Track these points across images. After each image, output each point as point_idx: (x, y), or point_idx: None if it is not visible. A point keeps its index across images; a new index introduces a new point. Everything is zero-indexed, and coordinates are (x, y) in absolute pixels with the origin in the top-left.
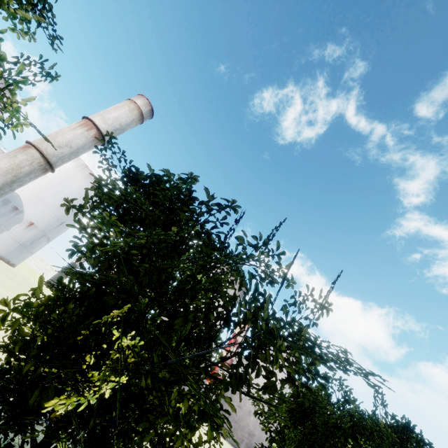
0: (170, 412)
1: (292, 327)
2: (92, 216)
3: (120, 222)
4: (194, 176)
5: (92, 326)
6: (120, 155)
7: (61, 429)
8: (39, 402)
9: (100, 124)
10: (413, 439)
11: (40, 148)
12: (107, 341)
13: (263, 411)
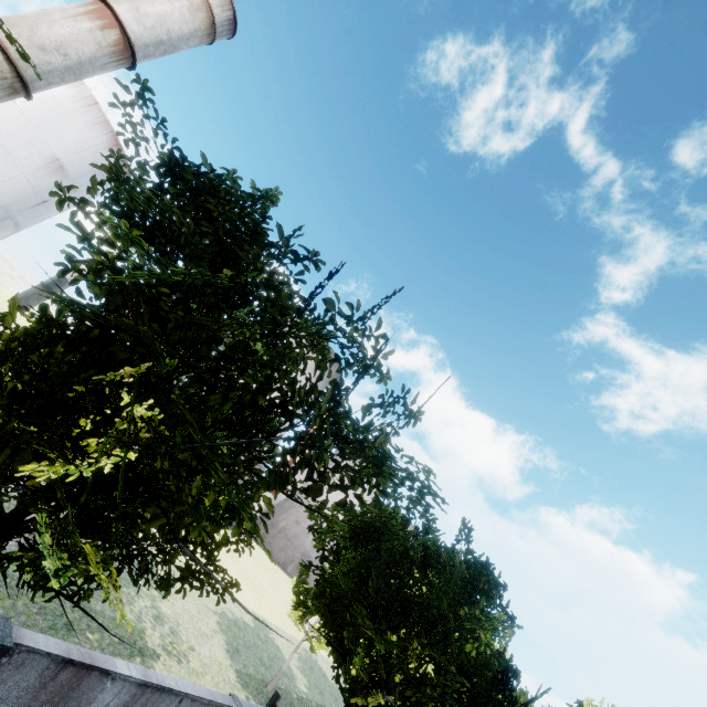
0: (189, 502)
1: (367, 432)
2: (101, 221)
3: (147, 240)
4: (272, 197)
5: (91, 382)
6: (158, 124)
7: (42, 499)
8: (9, 466)
9: (128, 23)
10: (485, 577)
11: (2, 41)
12: (112, 405)
13: (321, 528)
